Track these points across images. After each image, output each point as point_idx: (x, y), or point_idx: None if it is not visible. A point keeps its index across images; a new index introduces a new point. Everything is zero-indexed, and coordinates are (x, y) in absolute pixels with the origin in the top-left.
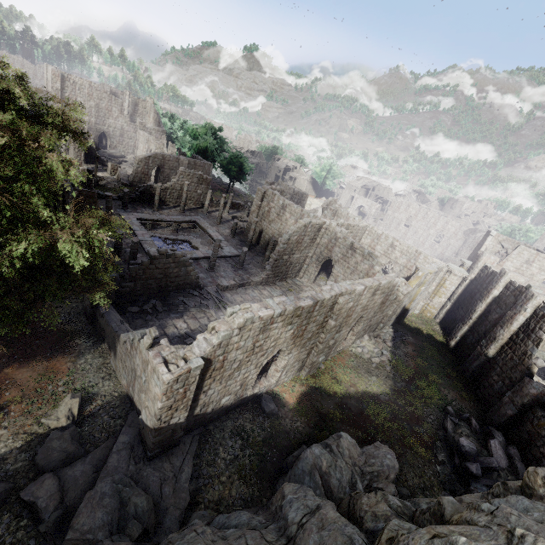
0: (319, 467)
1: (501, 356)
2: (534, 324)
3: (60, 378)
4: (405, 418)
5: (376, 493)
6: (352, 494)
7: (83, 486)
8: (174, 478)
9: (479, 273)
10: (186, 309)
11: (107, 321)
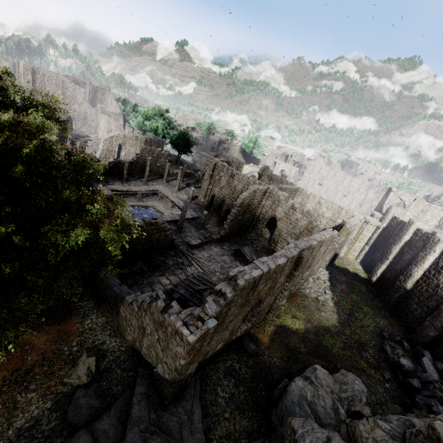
0: (305, 397)
1: (418, 288)
2: (442, 263)
3: (72, 339)
4: (354, 345)
5: (368, 420)
6: (346, 422)
7: (113, 438)
8: (188, 420)
9: (389, 222)
10: (167, 267)
11: (107, 285)
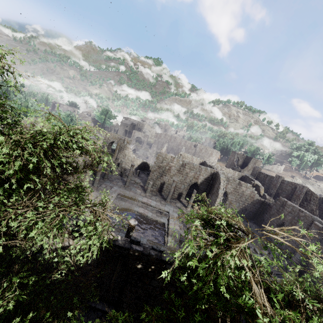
0: None
1: None
2: (309, 198)
3: None
4: None
5: None
6: None
7: None
8: None
9: (258, 176)
10: None
11: None
